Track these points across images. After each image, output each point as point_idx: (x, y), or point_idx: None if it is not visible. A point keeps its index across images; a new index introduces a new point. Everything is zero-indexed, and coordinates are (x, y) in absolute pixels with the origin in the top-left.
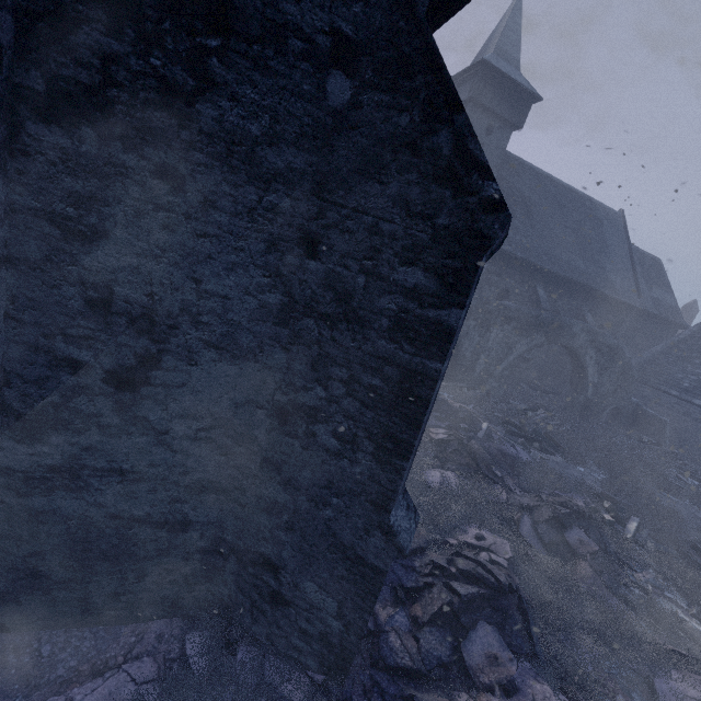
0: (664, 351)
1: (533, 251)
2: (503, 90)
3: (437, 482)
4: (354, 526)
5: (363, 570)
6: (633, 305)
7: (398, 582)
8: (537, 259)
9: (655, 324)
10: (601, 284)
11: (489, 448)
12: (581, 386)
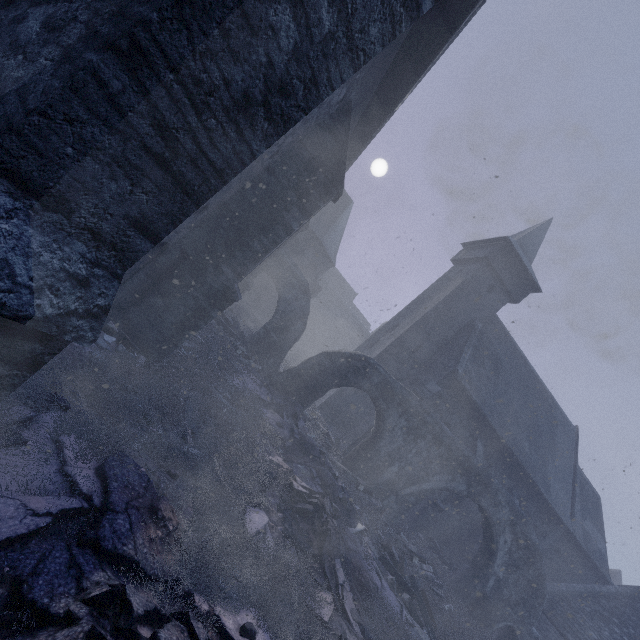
0: (582, 594)
1: (488, 405)
2: (513, 267)
3: (254, 523)
4: None
5: None
6: (564, 521)
7: (23, 572)
8: (488, 412)
9: (579, 560)
10: (539, 478)
11: (348, 549)
12: (483, 570)
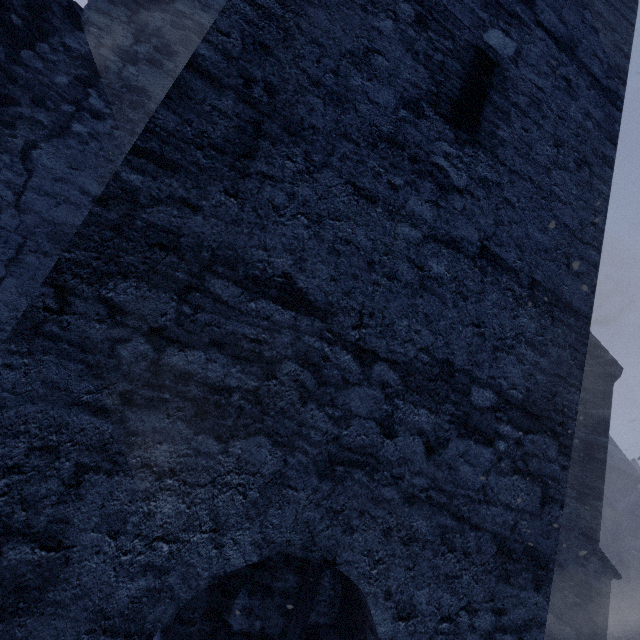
0: (636, 501)
1: None
2: None
3: None
4: (575, 555)
5: (589, 594)
6: None
7: None
8: None
9: (617, 476)
10: None
11: None
12: None
